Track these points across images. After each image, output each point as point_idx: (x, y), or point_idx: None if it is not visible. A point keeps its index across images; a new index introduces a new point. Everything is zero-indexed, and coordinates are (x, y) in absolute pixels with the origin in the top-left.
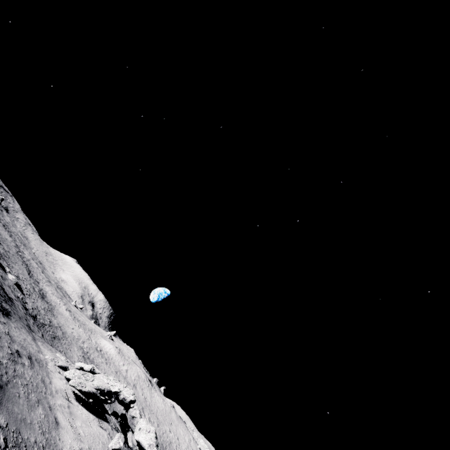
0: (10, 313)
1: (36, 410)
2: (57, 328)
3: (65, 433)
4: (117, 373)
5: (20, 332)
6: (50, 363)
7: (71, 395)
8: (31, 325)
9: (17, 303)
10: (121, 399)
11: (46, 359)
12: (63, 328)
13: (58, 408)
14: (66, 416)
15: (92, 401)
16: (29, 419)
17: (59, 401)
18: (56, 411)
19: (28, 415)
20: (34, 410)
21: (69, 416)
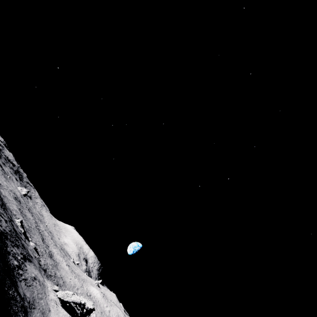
0: (31, 261)
1: (40, 300)
2: (59, 278)
3: (53, 315)
4: (102, 313)
5: (35, 270)
6: (50, 288)
7: (59, 303)
8: (43, 274)
9: (35, 260)
10: (86, 308)
11: (48, 286)
12: (64, 278)
13: (51, 305)
14: (54, 310)
15: (68, 305)
16: (38, 301)
17: (52, 303)
18: (50, 306)
19: (37, 300)
20: (40, 300)
21: (56, 310)
